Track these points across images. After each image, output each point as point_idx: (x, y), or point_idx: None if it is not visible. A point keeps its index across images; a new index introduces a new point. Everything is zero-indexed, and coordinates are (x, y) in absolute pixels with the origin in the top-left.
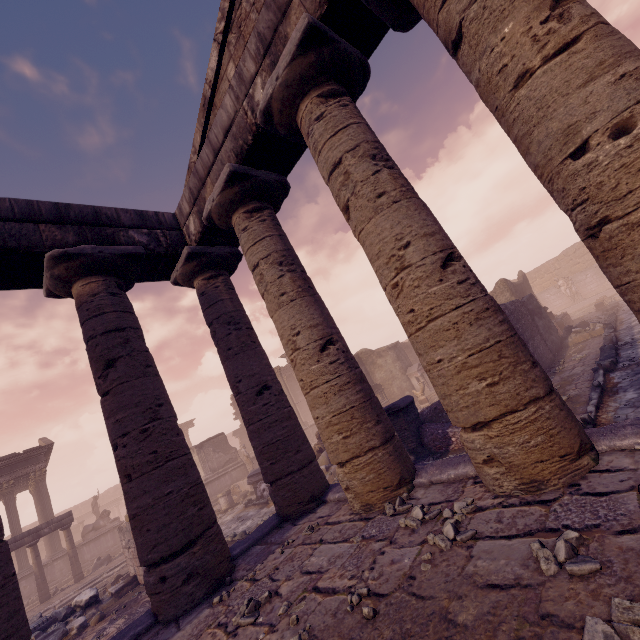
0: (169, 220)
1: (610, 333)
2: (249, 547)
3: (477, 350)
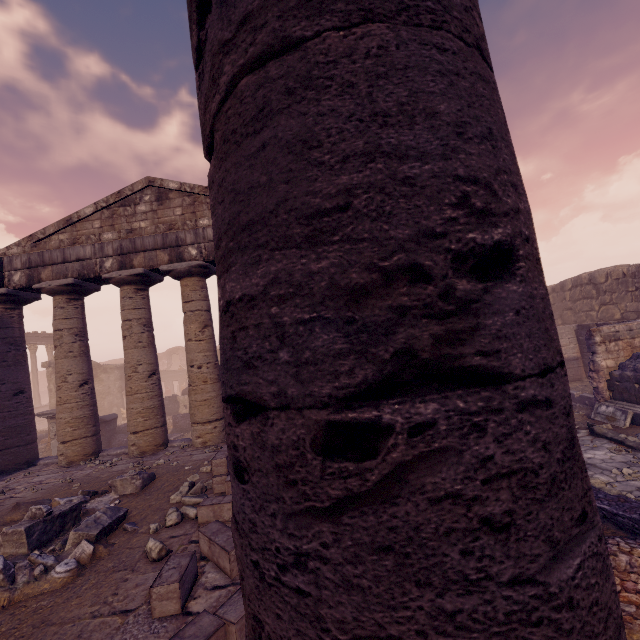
0: None
1: None
2: None
3: (146, 408)
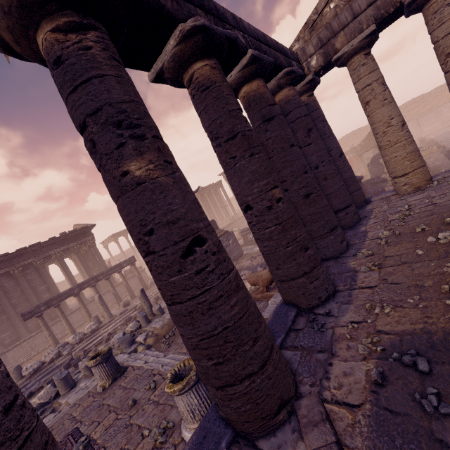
0: (297, 58)
1: (444, 149)
2: None
3: None
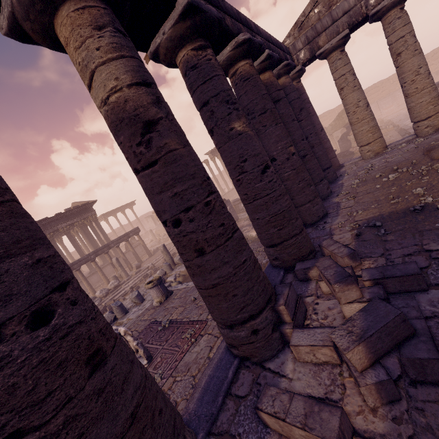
0: (289, 51)
1: (398, 128)
2: None
3: (433, 98)
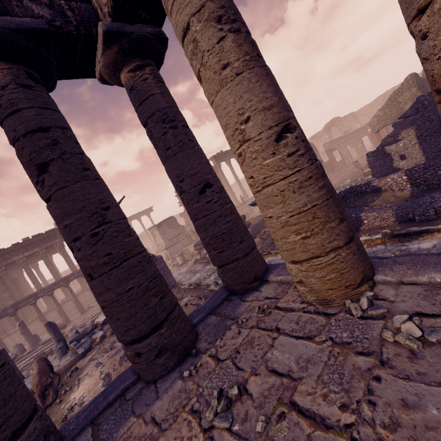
0: None
1: None
2: (206, 316)
3: None
